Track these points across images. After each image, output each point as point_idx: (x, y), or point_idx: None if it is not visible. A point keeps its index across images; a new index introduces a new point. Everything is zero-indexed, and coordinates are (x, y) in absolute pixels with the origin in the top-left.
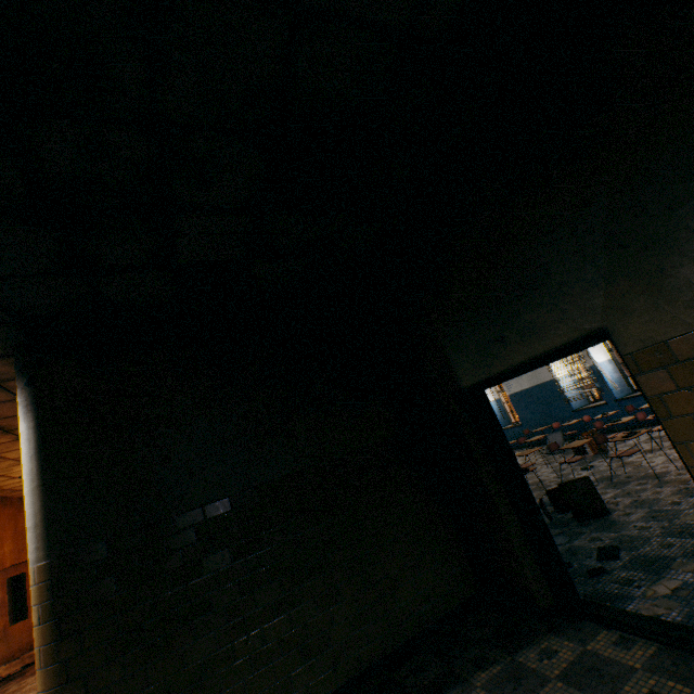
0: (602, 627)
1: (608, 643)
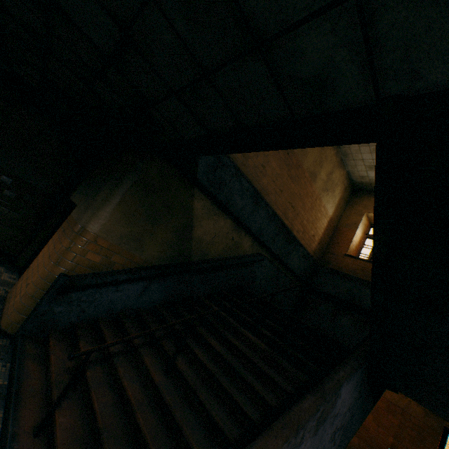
0: (18, 276)
1: (10, 276)
